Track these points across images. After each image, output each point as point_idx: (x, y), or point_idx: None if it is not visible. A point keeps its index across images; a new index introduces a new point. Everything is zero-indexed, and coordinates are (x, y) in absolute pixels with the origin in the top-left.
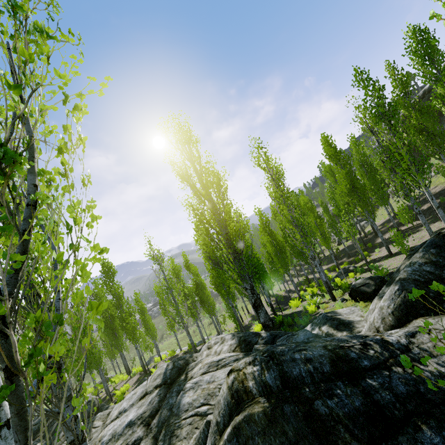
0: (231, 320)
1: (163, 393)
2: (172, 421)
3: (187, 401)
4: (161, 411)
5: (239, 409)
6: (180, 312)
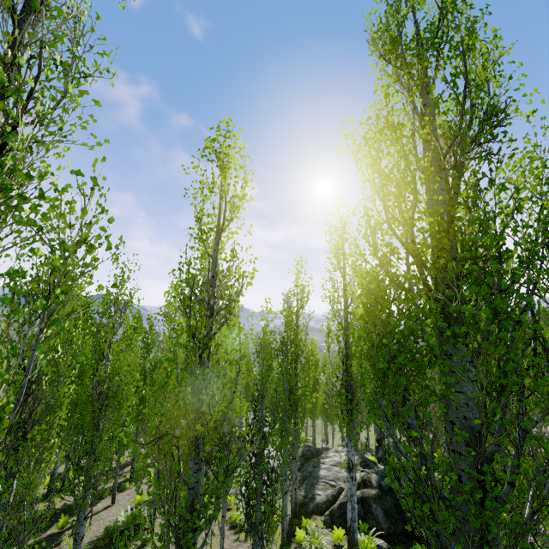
0: (338, 435)
1: (303, 461)
2: (312, 478)
3: (322, 474)
4: (302, 471)
5: (365, 487)
6: (315, 411)
